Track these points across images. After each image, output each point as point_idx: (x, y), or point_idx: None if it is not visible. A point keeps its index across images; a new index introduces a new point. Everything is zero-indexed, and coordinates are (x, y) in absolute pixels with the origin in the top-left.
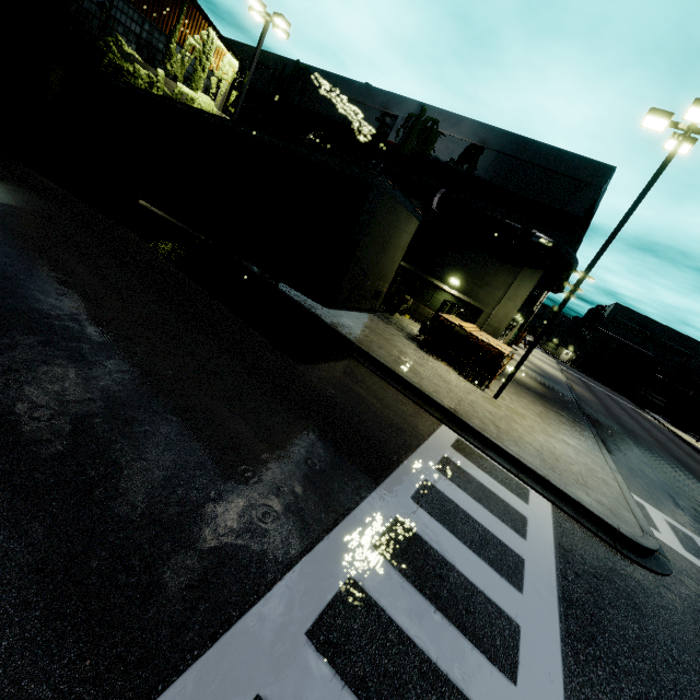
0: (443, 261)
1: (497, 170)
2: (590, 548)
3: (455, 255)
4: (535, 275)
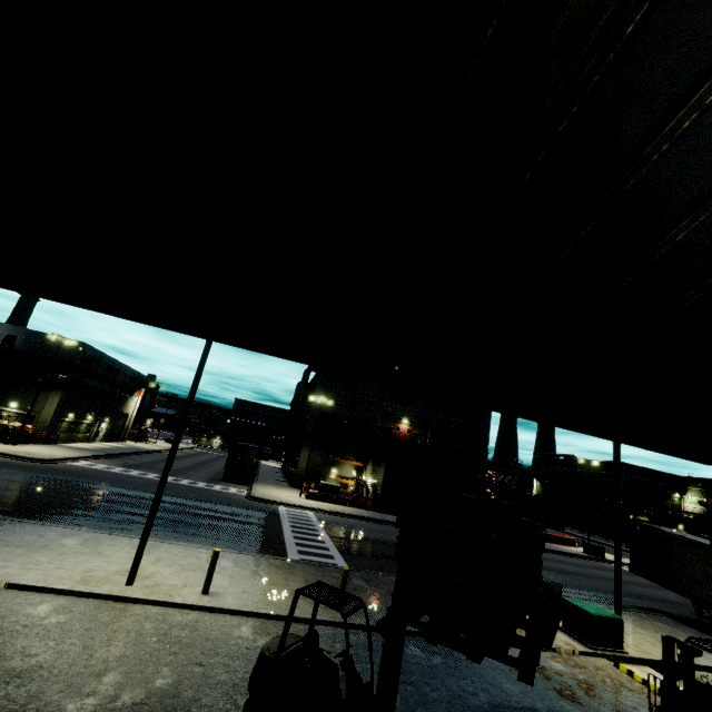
0: (4, 396)
1: (28, 346)
2: (5, 460)
3: (11, 391)
4: (60, 392)
